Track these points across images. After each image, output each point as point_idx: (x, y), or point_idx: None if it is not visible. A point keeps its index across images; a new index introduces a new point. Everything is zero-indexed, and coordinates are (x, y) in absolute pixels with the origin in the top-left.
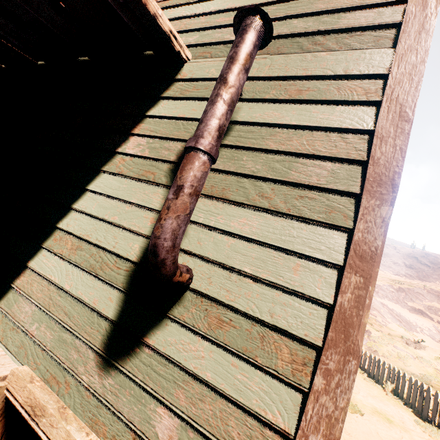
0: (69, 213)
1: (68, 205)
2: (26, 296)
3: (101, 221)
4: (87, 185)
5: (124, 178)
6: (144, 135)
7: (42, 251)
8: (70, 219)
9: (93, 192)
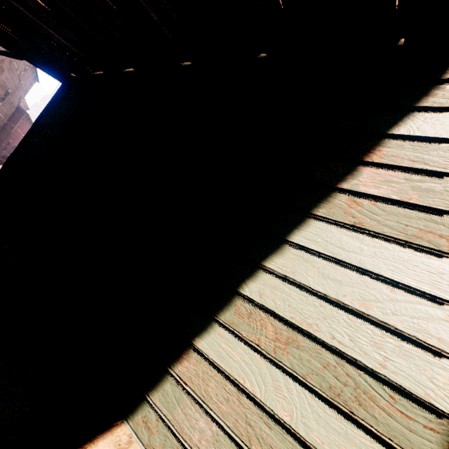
0: (258, 274)
1: (255, 262)
2: (199, 401)
3: (330, 302)
4: (288, 234)
5: (365, 234)
6: (396, 165)
7: (216, 326)
8: (262, 285)
9: (300, 247)
